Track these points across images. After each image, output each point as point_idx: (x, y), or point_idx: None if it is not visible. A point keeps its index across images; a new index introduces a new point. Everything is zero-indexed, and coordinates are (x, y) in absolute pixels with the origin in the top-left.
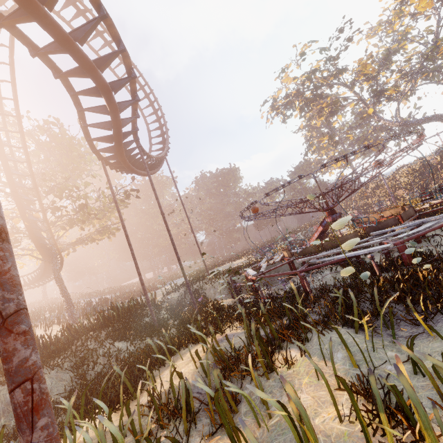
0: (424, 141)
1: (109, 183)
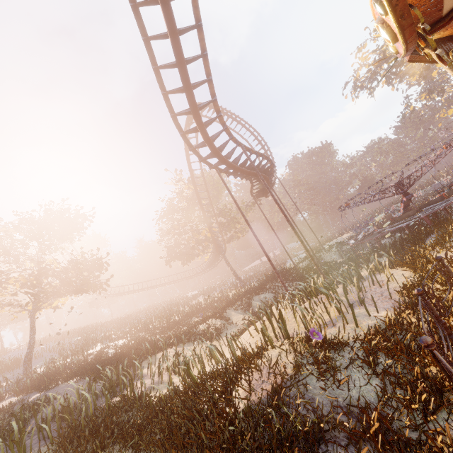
0: None
1: (260, 208)
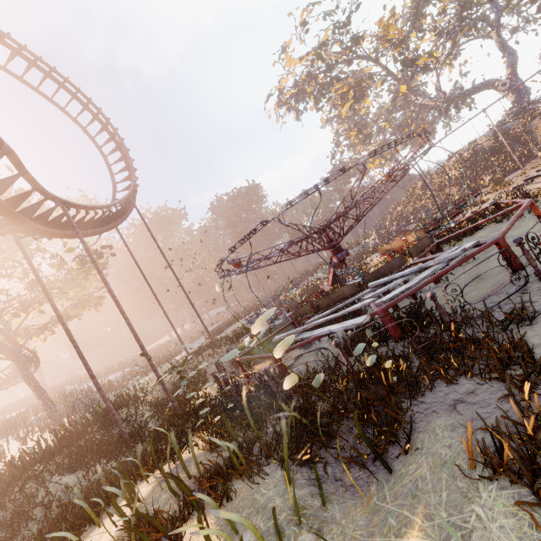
0: (430, 144)
1: (29, 262)
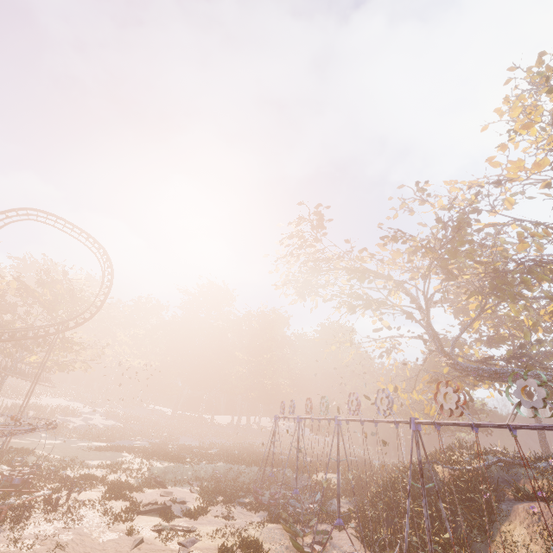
0: None
1: None
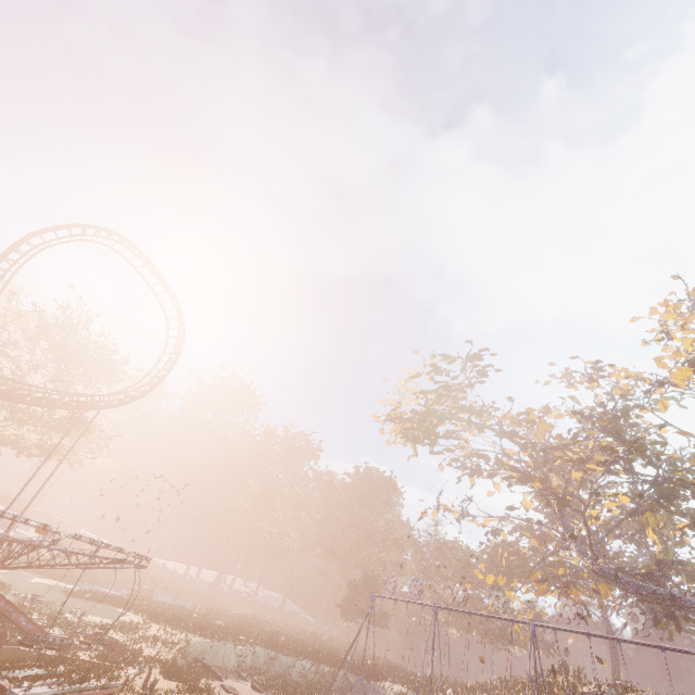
0: None
1: None
